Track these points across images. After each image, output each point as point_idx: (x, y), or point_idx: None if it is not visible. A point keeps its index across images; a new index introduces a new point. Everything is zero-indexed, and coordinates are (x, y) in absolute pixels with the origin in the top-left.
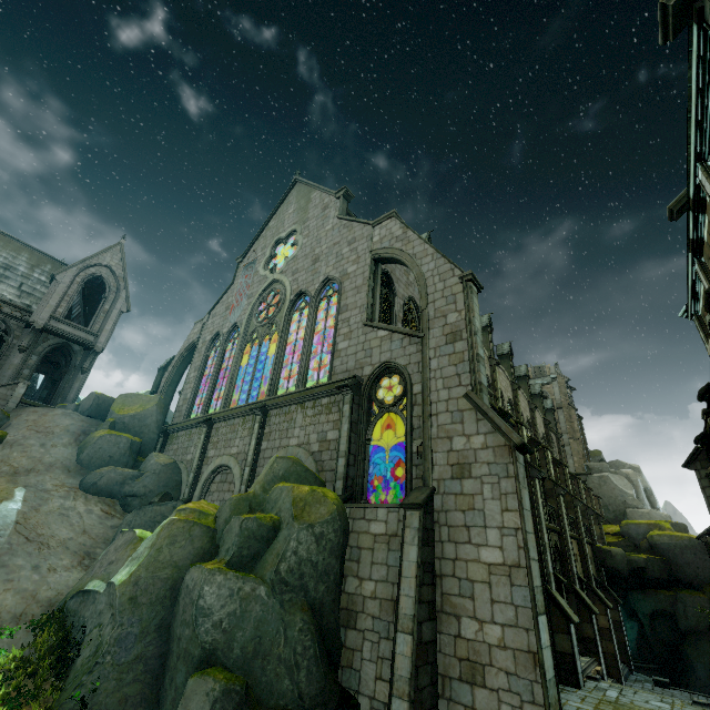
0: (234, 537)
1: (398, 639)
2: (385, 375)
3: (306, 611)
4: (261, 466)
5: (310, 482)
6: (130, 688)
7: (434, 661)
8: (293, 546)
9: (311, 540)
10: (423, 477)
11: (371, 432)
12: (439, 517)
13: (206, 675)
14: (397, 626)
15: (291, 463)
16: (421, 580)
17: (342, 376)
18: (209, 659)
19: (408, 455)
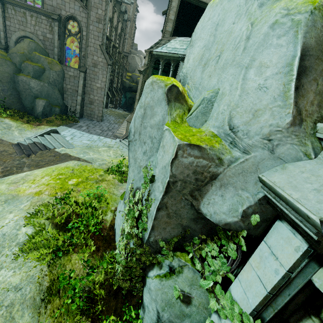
0: (31, 70)
1: (78, 97)
2: (71, 19)
3: (58, 90)
4: (9, 34)
5: (44, 53)
6: (13, 100)
7: (84, 101)
8: (52, 76)
9: (56, 75)
10: (84, 63)
11: (66, 41)
12: (88, 75)
13: (41, 99)
14: (78, 95)
15: (36, 45)
16: (83, 87)
17: (50, 8)
18: (37, 96)
19: (80, 56)
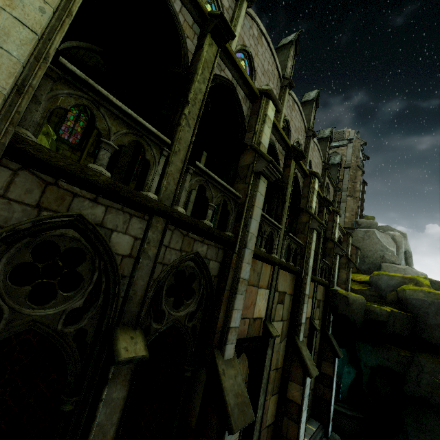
0: None
1: None
2: None
3: None
4: None
5: None
6: None
7: None
8: None
9: None
10: None
11: None
12: None
13: None
14: None
15: None
16: None
17: None
18: None
19: None
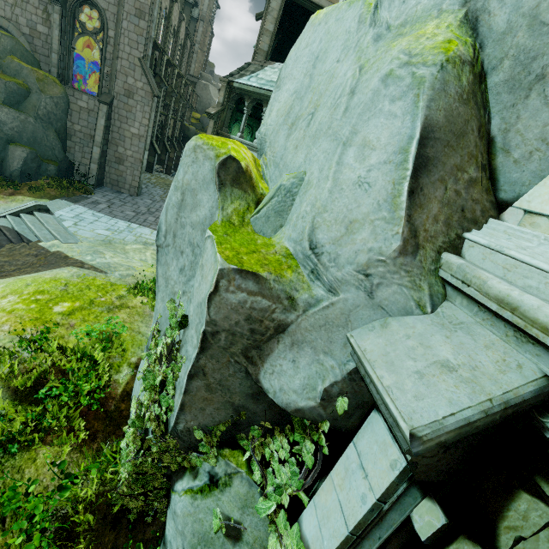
0: (1, 89)
1: (94, 148)
2: (87, 4)
3: (55, 132)
4: None
5: (31, 60)
6: None
7: (106, 156)
8: (44, 105)
9: (53, 104)
10: (109, 89)
11: (75, 43)
12: (115, 110)
13: (19, 146)
14: (94, 144)
15: (15, 42)
16: (105, 132)
17: None
18: (12, 140)
19: (102, 74)
